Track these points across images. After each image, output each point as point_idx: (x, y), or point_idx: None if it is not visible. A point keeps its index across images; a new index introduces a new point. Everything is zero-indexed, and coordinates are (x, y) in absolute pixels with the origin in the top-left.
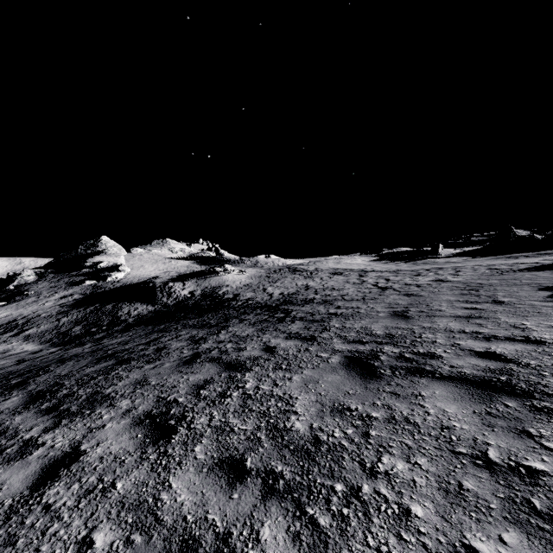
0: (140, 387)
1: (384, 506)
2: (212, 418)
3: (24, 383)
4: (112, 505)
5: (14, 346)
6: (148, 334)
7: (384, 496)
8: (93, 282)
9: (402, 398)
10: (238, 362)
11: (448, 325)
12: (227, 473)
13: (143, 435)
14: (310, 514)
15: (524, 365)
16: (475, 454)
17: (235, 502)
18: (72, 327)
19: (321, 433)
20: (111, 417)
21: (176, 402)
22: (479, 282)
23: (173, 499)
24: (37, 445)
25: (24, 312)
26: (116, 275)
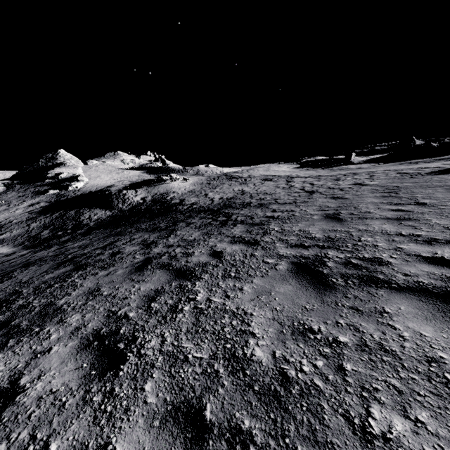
0: (92, 298)
1: None
2: (164, 341)
3: None
4: None
5: None
6: (105, 238)
7: None
8: (56, 192)
9: (366, 316)
10: (187, 269)
11: (382, 227)
12: (183, 429)
13: (89, 363)
14: None
15: None
16: None
17: None
18: (40, 232)
19: (287, 366)
20: (59, 338)
21: (127, 318)
22: (394, 185)
23: None
24: None
25: None
26: (76, 184)
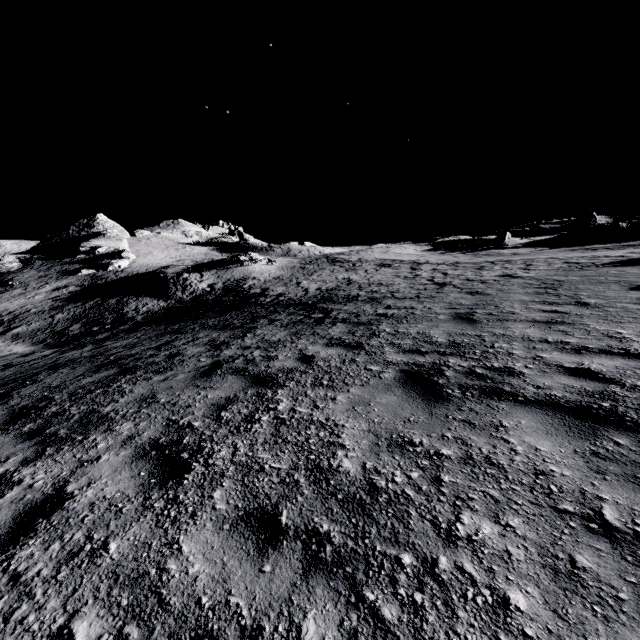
0: (146, 406)
1: (471, 592)
2: (236, 451)
3: (6, 395)
4: (102, 576)
5: (0, 347)
6: (159, 336)
7: (470, 575)
8: (92, 272)
9: (478, 430)
10: (267, 375)
11: (525, 332)
12: (256, 532)
13: (147, 472)
14: (370, 601)
15: (629, 387)
16: (586, 513)
17: (267, 578)
18: (69, 326)
19: (378, 476)
20: (108, 446)
21: (191, 427)
22: (556, 278)
23: (183, 571)
24: (12, 483)
25: (10, 306)
26: (118, 263)
